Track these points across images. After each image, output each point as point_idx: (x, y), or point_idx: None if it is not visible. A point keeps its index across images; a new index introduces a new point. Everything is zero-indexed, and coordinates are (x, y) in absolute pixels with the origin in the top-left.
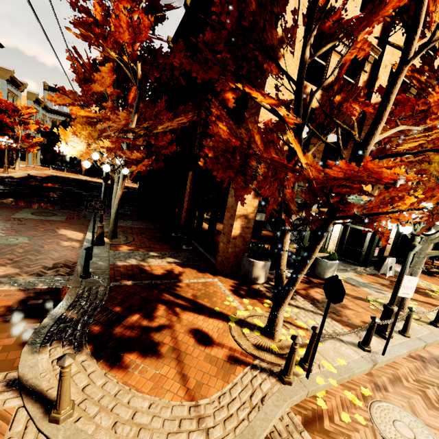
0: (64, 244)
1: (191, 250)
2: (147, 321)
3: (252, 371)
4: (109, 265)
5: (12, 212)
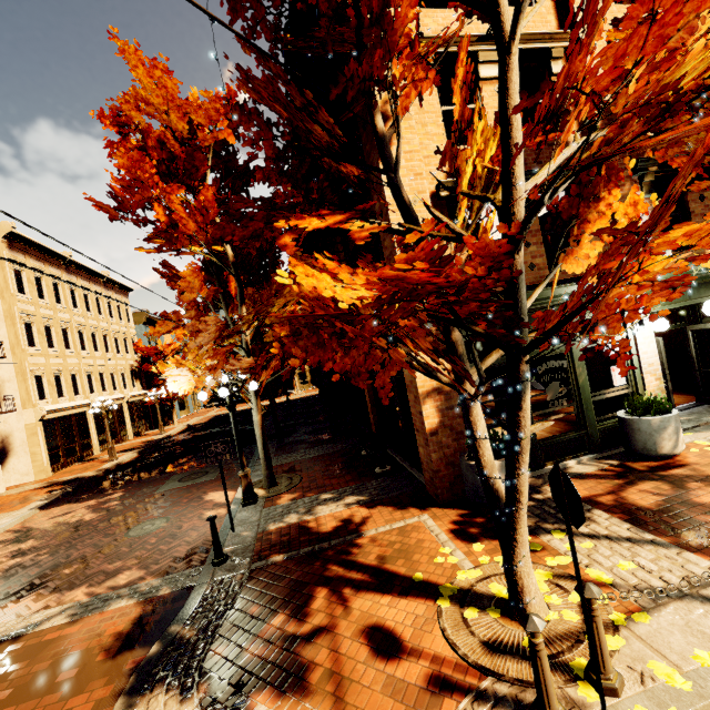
0: (208, 515)
1: (389, 471)
2: (296, 623)
3: (474, 707)
4: (256, 534)
5: (157, 486)
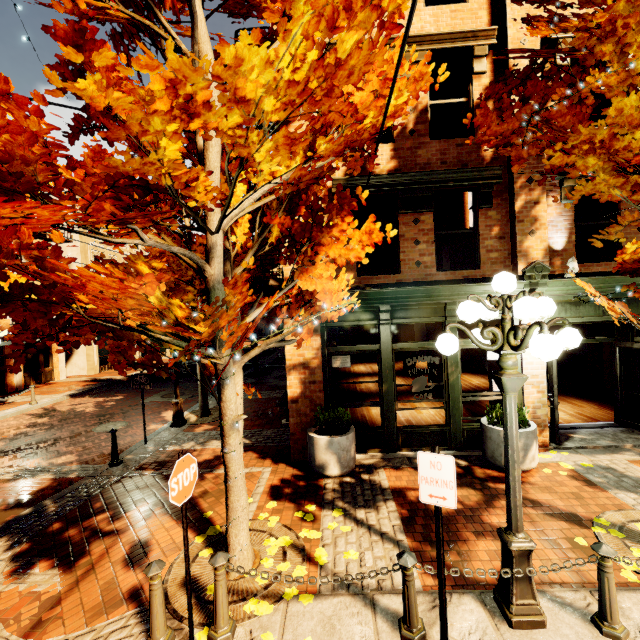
0: (150, 428)
1: None
2: (108, 522)
3: (131, 617)
4: (156, 451)
5: (146, 397)
